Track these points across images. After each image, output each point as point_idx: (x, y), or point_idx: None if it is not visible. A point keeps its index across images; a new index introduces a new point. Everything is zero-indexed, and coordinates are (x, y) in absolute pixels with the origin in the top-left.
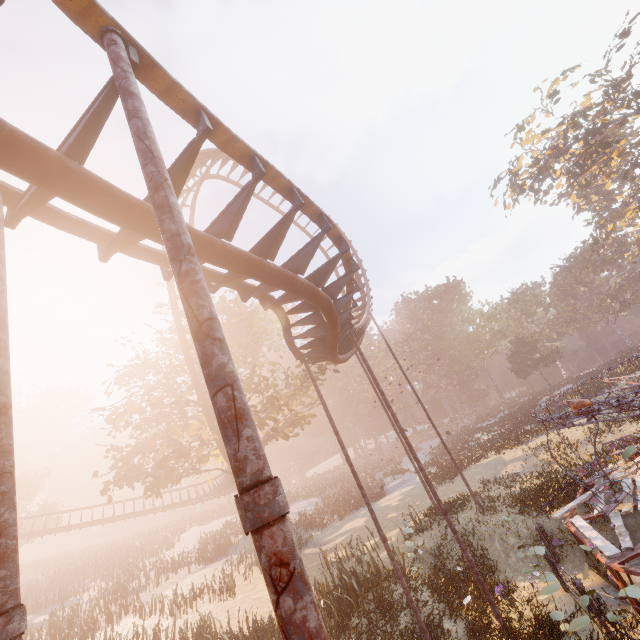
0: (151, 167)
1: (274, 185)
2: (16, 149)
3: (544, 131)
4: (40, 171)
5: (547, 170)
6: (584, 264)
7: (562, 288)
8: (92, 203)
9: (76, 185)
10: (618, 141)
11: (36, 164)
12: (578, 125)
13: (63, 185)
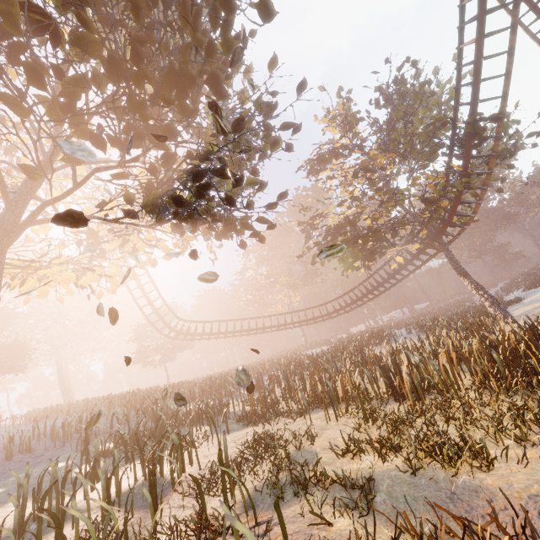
0: None
1: None
2: None
3: None
4: None
5: None
6: None
7: None
8: None
9: None
10: None
11: None
12: None
13: None
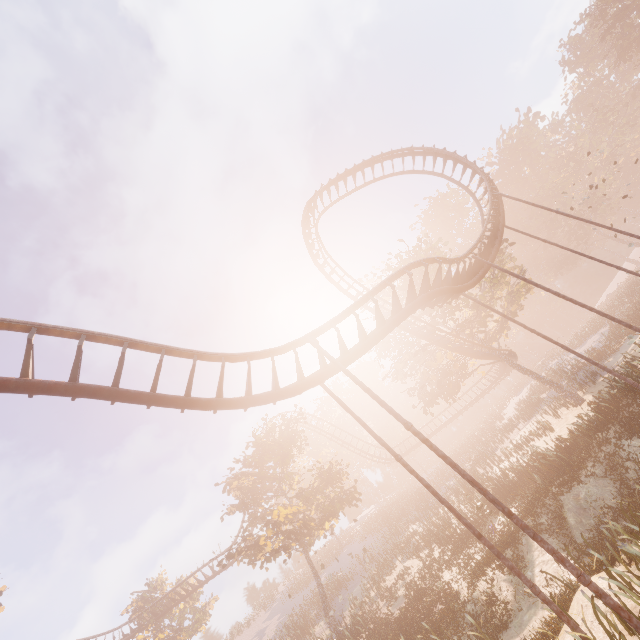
0: (348, 375)
1: (362, 304)
2: (321, 379)
3: None
4: (326, 378)
5: None
6: None
7: None
8: (337, 372)
9: (332, 373)
10: None
11: (325, 378)
12: None
13: (331, 375)
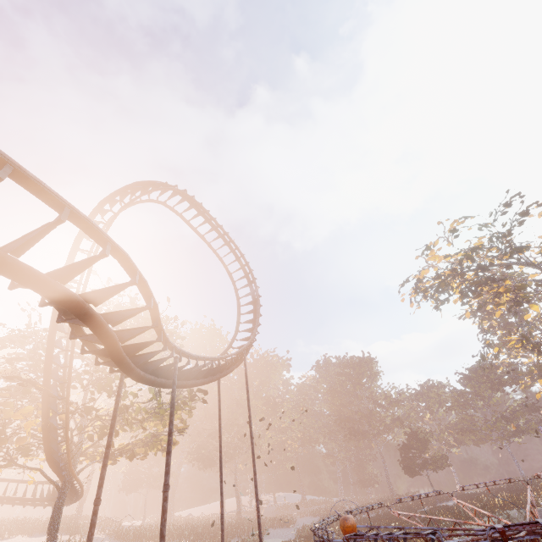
0: None
1: None
2: None
3: (446, 255)
4: None
5: (446, 285)
6: (483, 378)
7: (462, 395)
8: None
9: None
10: (503, 279)
11: None
12: (471, 258)
13: None
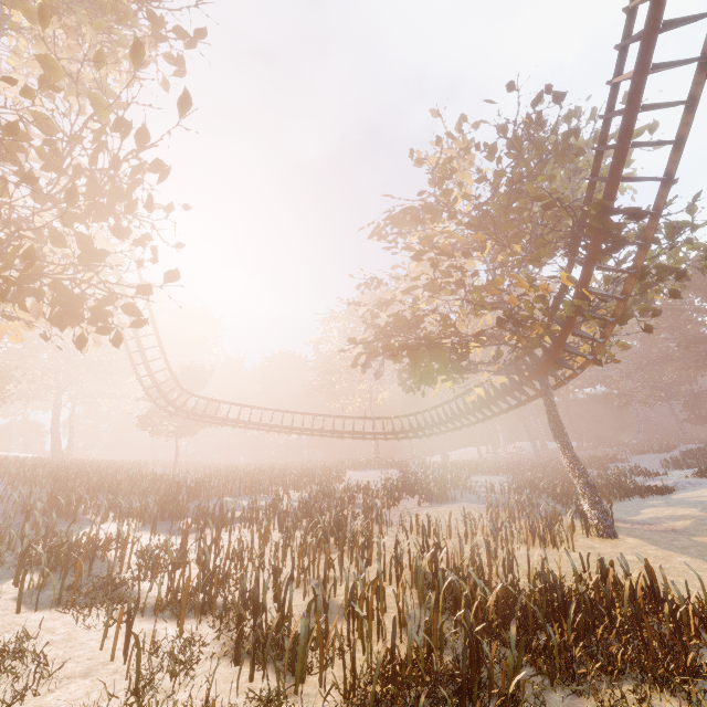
0: None
1: None
2: None
3: None
4: None
5: None
6: None
7: None
8: None
9: None
10: None
11: None
12: None
13: None
